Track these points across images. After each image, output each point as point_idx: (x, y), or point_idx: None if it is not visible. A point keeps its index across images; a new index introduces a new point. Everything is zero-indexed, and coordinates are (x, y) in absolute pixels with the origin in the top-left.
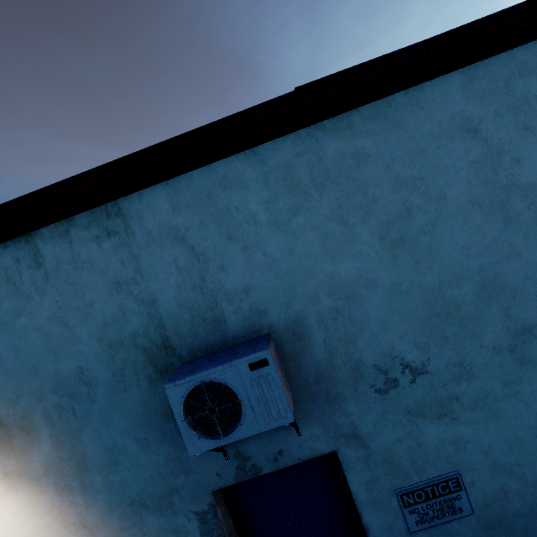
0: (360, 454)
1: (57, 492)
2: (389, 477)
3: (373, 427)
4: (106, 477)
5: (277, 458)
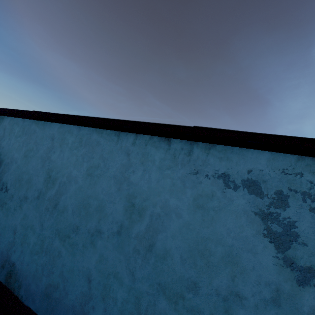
0: None
1: None
2: None
3: None
4: None
5: None
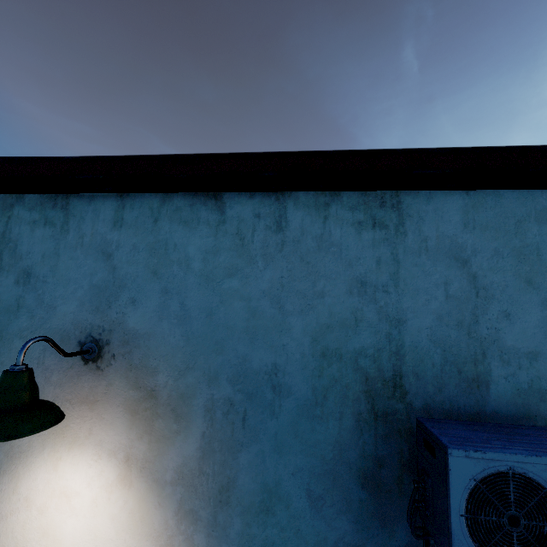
0: None
1: (177, 514)
2: None
3: None
4: (247, 524)
5: None
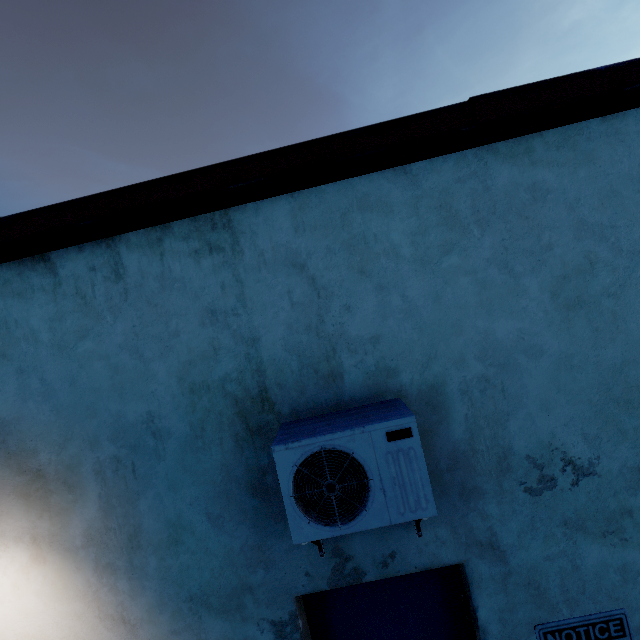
0: (496, 571)
1: (96, 571)
2: (531, 607)
3: (517, 537)
4: (162, 559)
5: (387, 563)
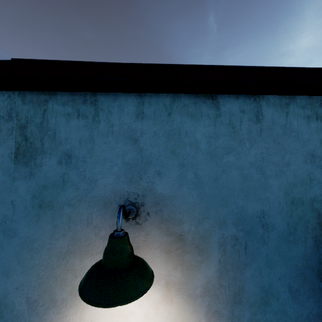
0: None
1: (206, 315)
2: None
3: None
4: (253, 314)
5: None
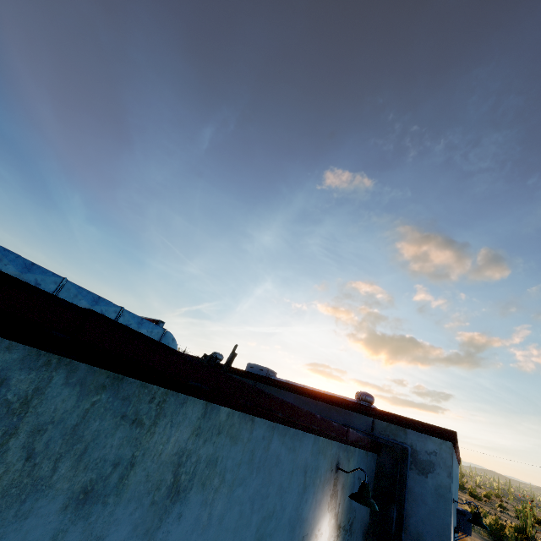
0: None
1: None
2: None
3: None
4: None
5: None
